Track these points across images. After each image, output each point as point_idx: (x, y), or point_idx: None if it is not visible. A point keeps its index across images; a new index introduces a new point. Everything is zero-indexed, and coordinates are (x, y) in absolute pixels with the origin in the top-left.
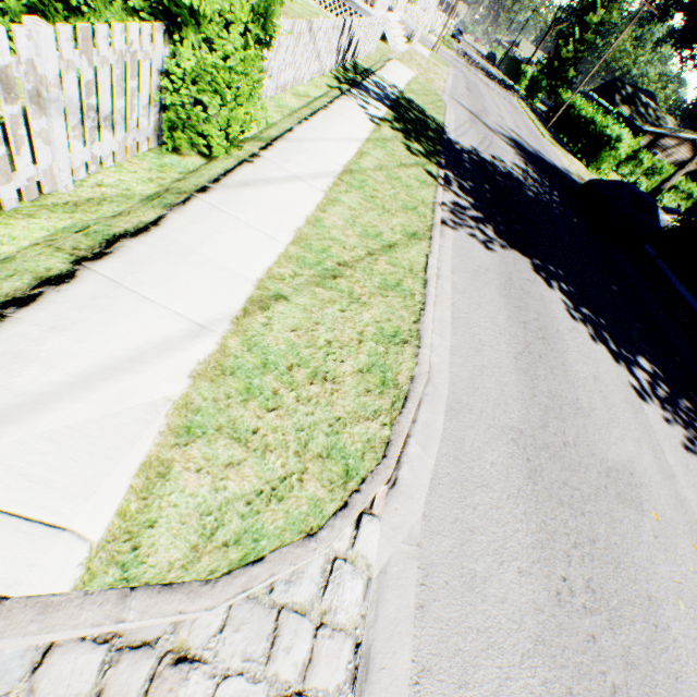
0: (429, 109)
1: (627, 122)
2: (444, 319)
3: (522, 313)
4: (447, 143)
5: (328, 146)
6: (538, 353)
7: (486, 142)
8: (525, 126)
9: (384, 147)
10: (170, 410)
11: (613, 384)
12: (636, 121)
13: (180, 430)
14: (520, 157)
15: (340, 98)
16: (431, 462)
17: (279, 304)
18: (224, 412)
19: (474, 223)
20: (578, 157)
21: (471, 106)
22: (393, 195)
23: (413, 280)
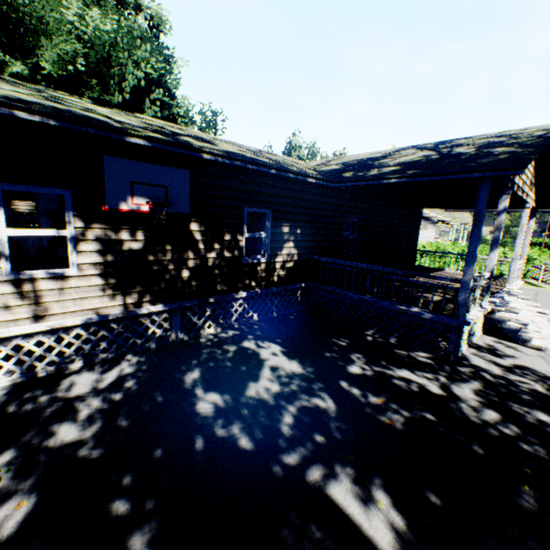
0: None
1: None
2: None
3: None
4: None
5: None
6: None
7: None
8: None
9: None
10: None
11: None
12: None
13: None
14: None
15: None
16: None
17: None
18: None
19: None
20: None
21: None
22: None
23: None
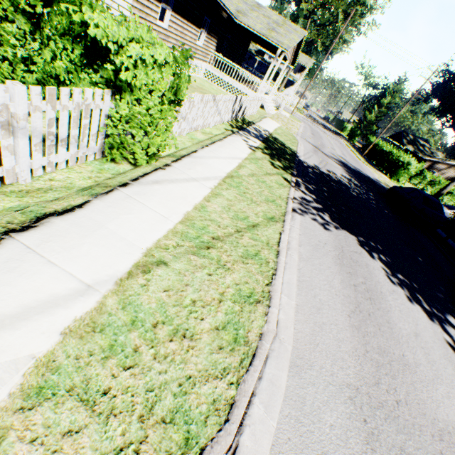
0: (287, 143)
1: (413, 154)
2: (292, 281)
3: (352, 277)
4: (298, 162)
5: (219, 161)
6: (367, 311)
7: (323, 162)
8: (348, 154)
9: (256, 163)
10: (30, 367)
11: (432, 341)
12: (418, 153)
13: (31, 391)
14: (346, 171)
15: (231, 135)
16: (273, 424)
17: (159, 268)
18: (82, 370)
19: (315, 211)
20: (384, 172)
21: (314, 142)
22: (259, 192)
23: (268, 251)
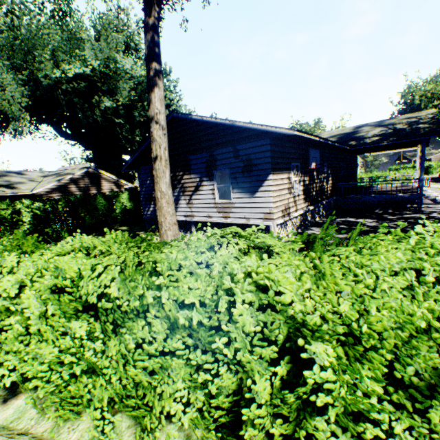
0: None
1: None
2: None
3: None
4: None
5: None
6: None
7: None
8: None
9: None
10: None
11: None
12: None
13: None
14: None
15: None
16: None
17: None
18: None
19: (437, 183)
20: None
21: None
22: None
23: None
